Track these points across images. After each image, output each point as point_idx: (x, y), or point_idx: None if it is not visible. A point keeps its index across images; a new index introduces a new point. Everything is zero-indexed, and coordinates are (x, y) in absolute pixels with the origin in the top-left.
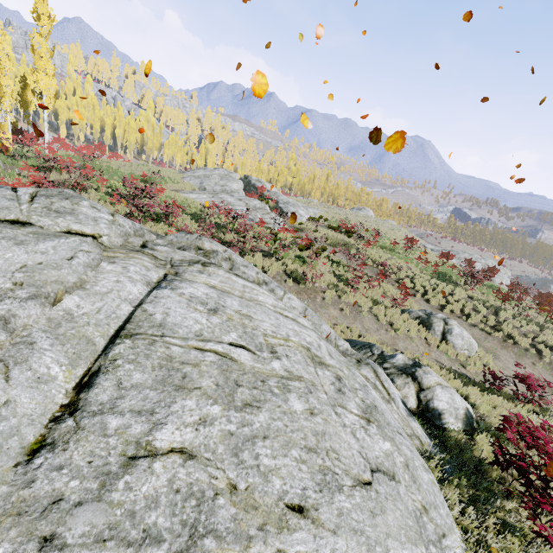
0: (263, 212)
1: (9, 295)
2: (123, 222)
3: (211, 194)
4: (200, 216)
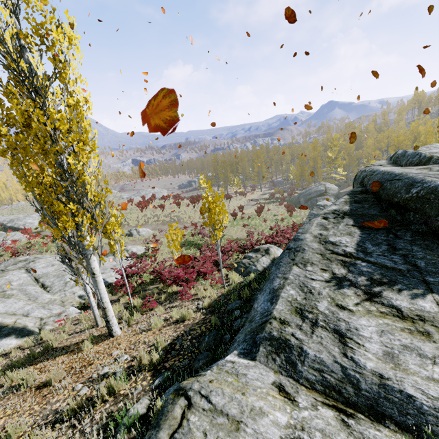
0: (2, 236)
1: (2, 287)
2: None
3: None
4: None
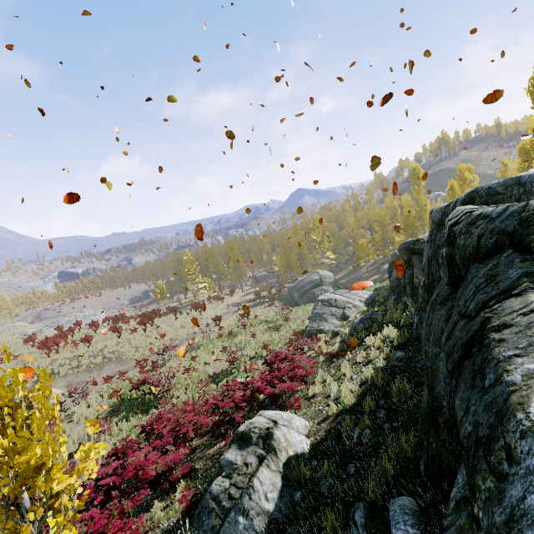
0: None
1: None
2: None
3: None
4: None
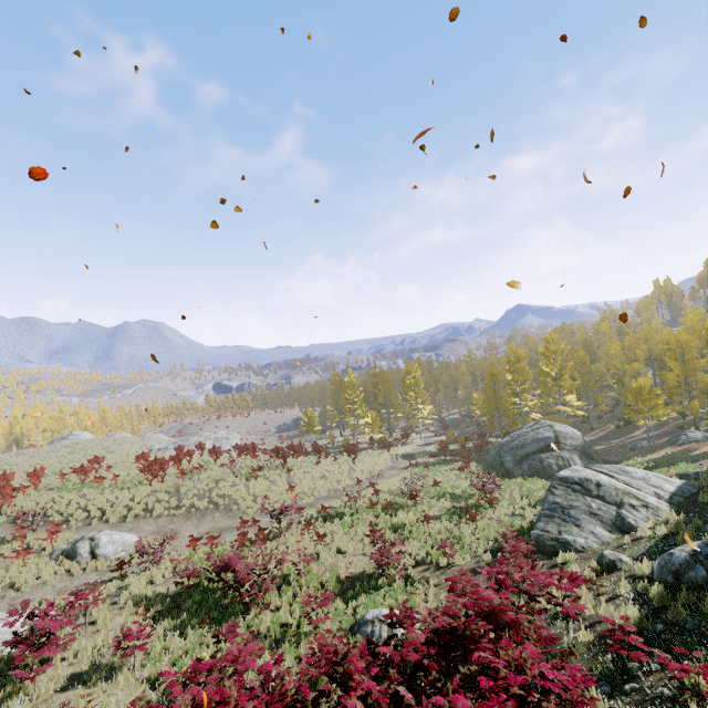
0: None
1: None
2: None
3: None
4: None
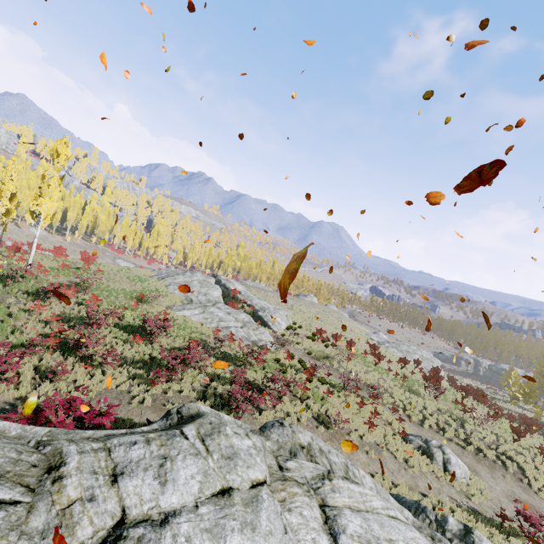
0: (252, 326)
1: None
2: (258, 443)
3: (201, 308)
4: (209, 345)
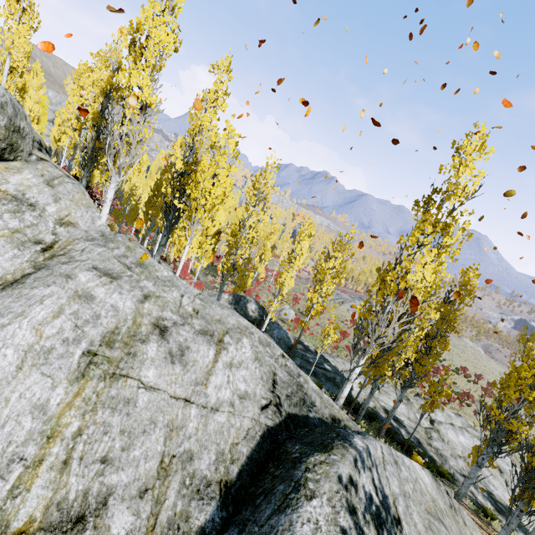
0: None
1: None
2: (455, 416)
3: None
4: None
